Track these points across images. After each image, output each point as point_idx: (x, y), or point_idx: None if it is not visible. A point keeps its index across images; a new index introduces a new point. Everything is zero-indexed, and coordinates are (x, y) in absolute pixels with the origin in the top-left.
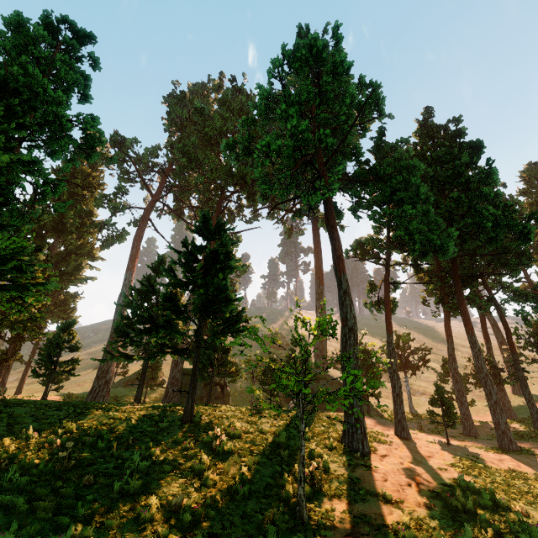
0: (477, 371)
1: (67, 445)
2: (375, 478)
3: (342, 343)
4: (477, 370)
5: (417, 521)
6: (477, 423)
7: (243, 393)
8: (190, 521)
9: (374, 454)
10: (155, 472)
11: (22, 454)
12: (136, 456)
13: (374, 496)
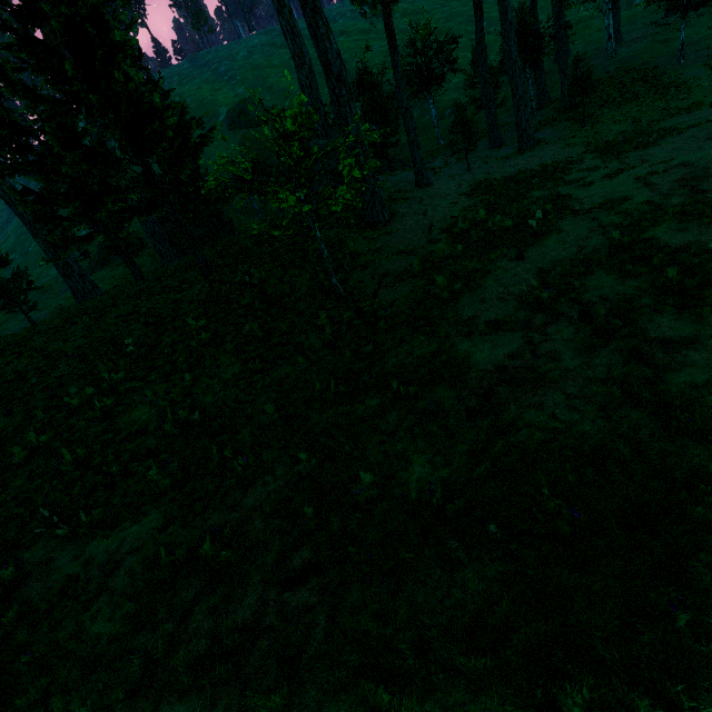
0: (505, 62)
1: (127, 343)
2: (395, 241)
3: (334, 105)
4: (505, 59)
5: (425, 258)
6: (506, 126)
7: (246, 210)
8: (263, 335)
9: (395, 218)
10: (214, 323)
11: (92, 366)
12: (190, 321)
13: (395, 255)
